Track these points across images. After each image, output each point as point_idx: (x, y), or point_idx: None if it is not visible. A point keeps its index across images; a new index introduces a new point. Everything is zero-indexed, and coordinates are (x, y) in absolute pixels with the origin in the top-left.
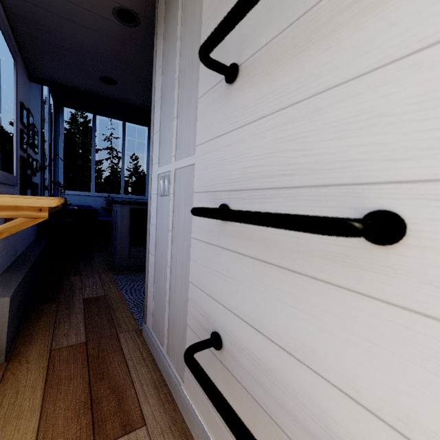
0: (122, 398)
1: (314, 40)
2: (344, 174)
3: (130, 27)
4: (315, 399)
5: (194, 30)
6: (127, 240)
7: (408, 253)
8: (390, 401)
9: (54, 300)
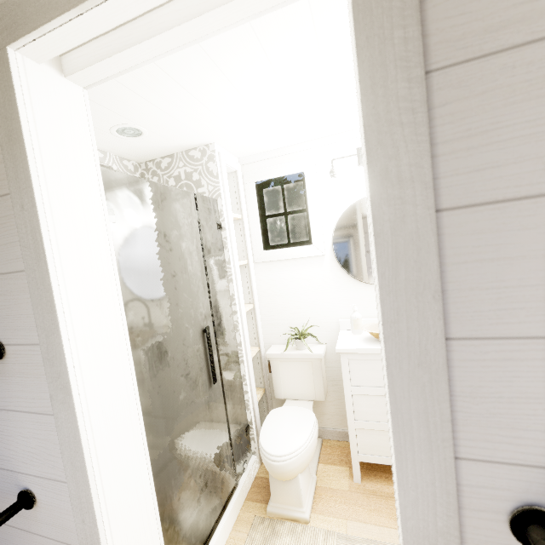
0: None
1: None
2: (8, 464)
3: None
4: None
5: None
6: None
7: (40, 510)
8: None
9: None
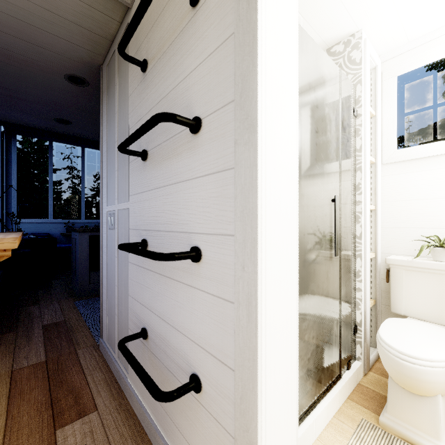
0: (79, 396)
1: (174, 154)
2: (186, 227)
3: (80, 87)
4: (184, 349)
5: (125, 113)
6: (87, 266)
7: (203, 266)
8: (203, 336)
9: (12, 330)
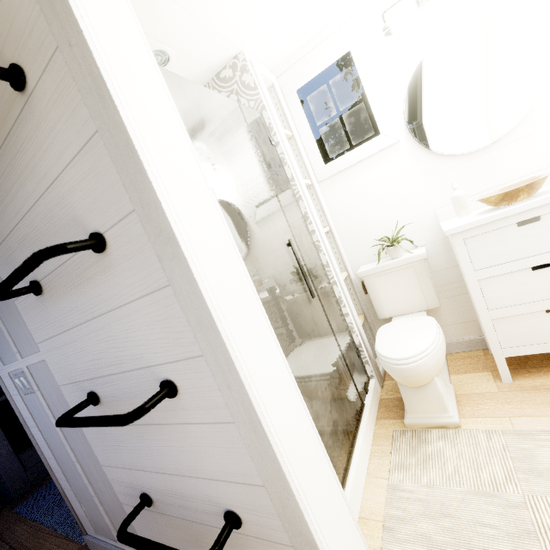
0: None
1: (84, 280)
2: (143, 362)
3: None
4: (204, 493)
5: None
6: (9, 450)
7: (184, 397)
8: (219, 469)
9: None
